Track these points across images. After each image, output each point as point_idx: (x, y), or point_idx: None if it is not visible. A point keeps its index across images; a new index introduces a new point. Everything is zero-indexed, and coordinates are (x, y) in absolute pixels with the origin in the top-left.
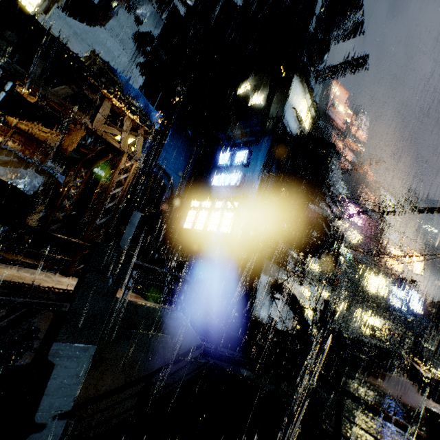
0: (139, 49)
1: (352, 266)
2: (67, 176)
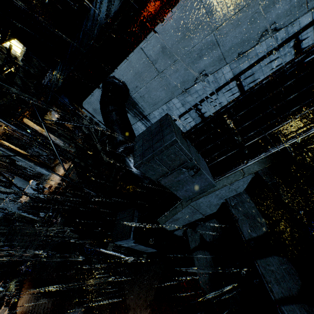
0: None
1: None
2: None
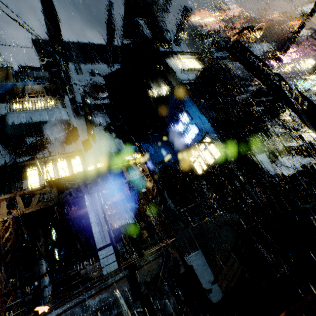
0: (110, 133)
1: None
2: (137, 203)
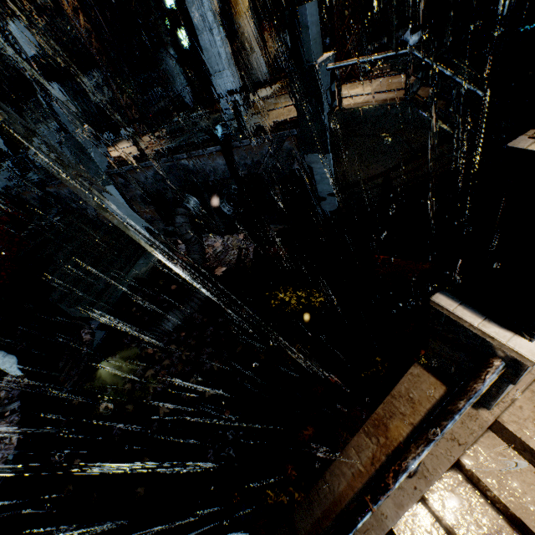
0: None
1: None
2: None
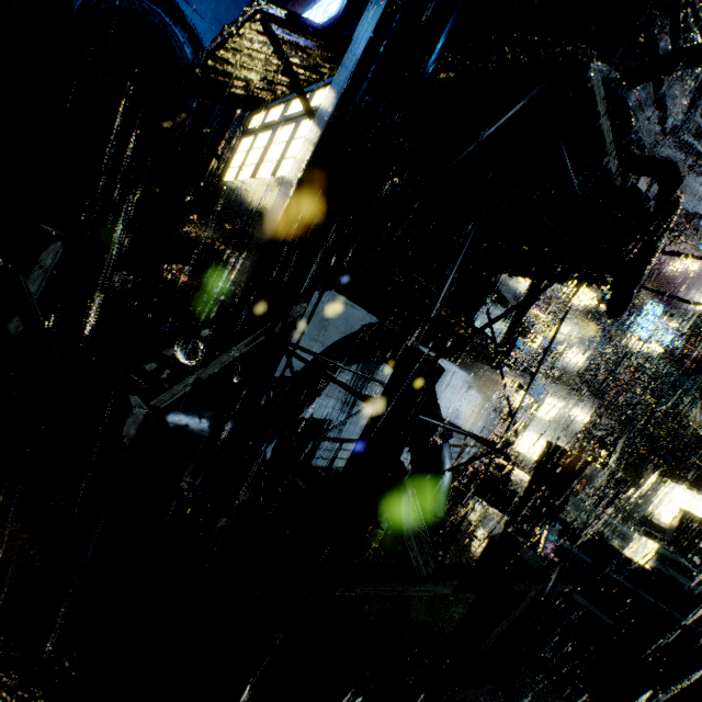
0: None
1: (674, 363)
2: None
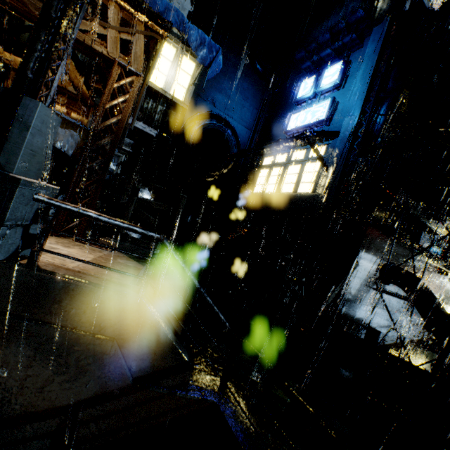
0: None
1: None
2: None
